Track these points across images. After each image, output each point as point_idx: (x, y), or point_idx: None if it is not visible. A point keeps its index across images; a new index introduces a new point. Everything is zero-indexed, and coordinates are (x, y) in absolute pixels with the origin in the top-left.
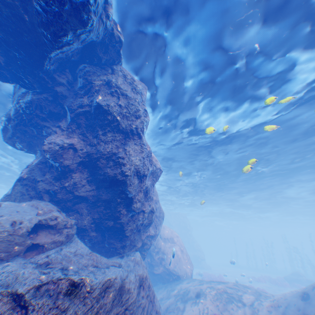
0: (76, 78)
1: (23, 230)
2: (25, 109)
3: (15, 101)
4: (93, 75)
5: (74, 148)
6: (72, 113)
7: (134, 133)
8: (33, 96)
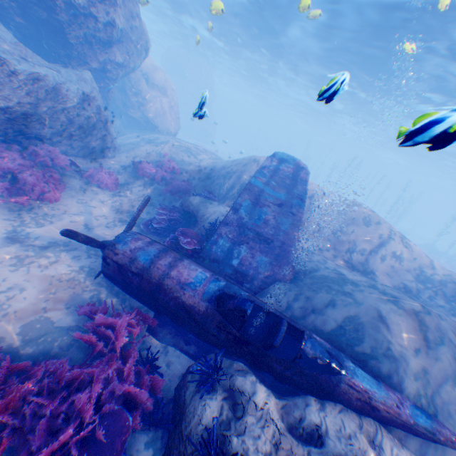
0: None
1: None
2: None
3: None
4: None
5: None
6: None
7: None
8: None
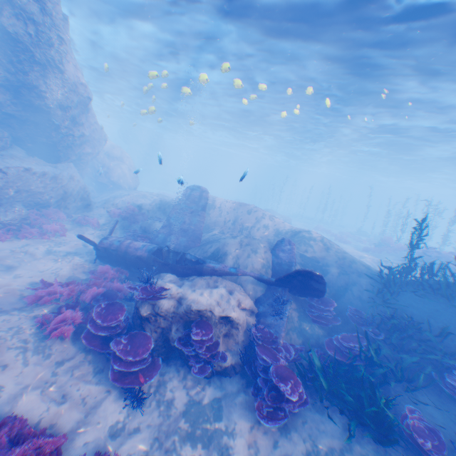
0: None
1: None
2: None
3: None
4: None
5: None
6: None
7: (53, 66)
8: None
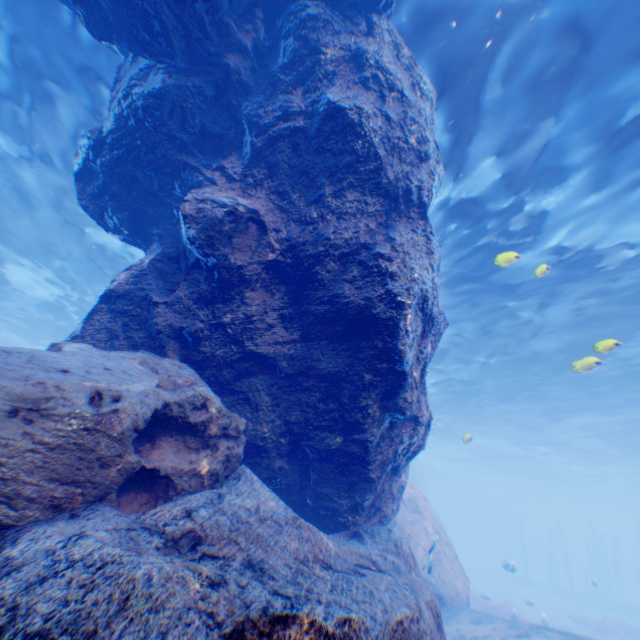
0: (272, 44)
1: (124, 423)
2: (140, 113)
3: (117, 96)
4: (323, 29)
5: (257, 222)
6: (256, 134)
7: (410, 201)
8: (166, 76)
